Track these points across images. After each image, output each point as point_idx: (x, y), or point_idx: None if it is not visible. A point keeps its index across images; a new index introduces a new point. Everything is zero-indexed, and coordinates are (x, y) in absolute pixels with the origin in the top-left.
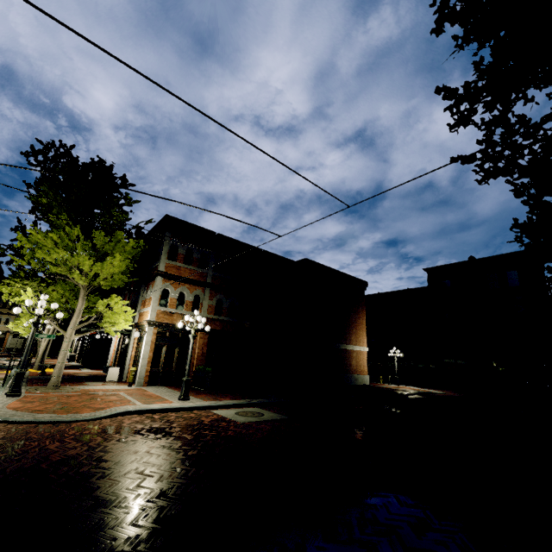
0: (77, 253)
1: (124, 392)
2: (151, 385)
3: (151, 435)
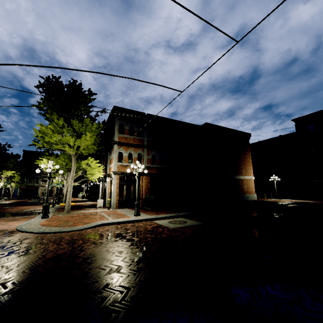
0: (65, 135)
1: (104, 213)
2: (120, 208)
3: (112, 239)
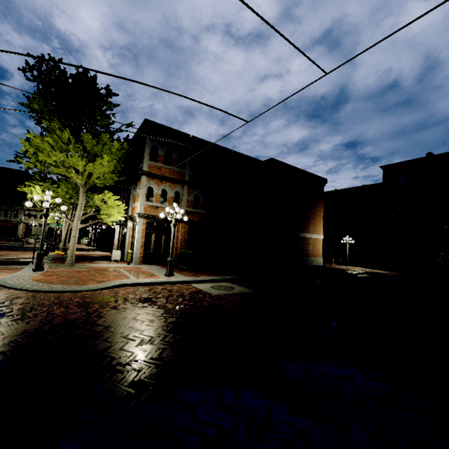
0: (70, 154)
1: (123, 269)
2: (145, 263)
3: (139, 304)
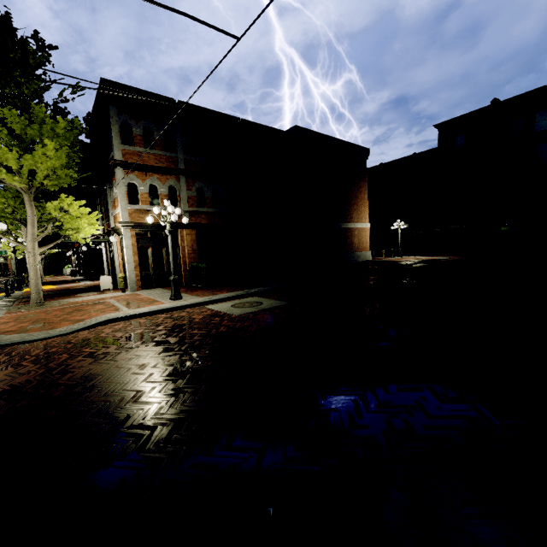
0: None
1: (115, 299)
2: (146, 288)
3: (128, 344)
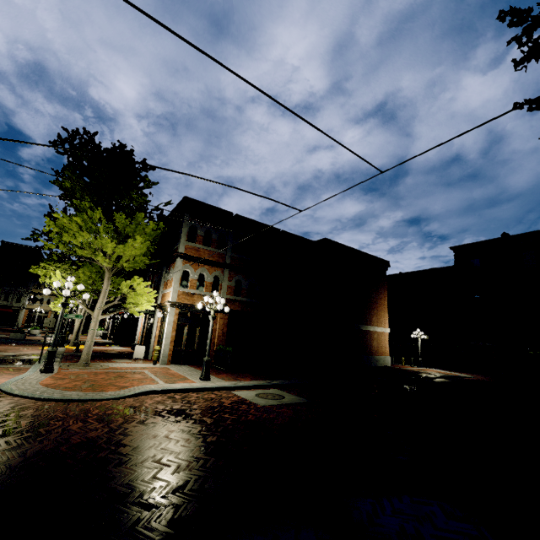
0: (100, 235)
1: (149, 370)
2: (174, 363)
3: (171, 418)
